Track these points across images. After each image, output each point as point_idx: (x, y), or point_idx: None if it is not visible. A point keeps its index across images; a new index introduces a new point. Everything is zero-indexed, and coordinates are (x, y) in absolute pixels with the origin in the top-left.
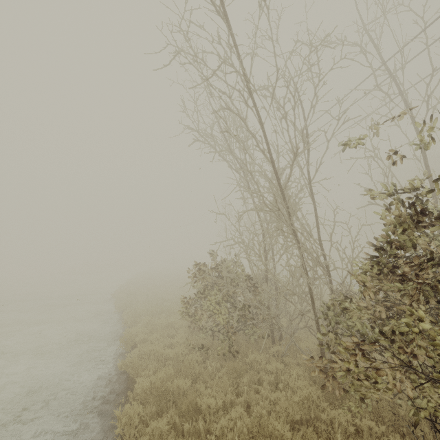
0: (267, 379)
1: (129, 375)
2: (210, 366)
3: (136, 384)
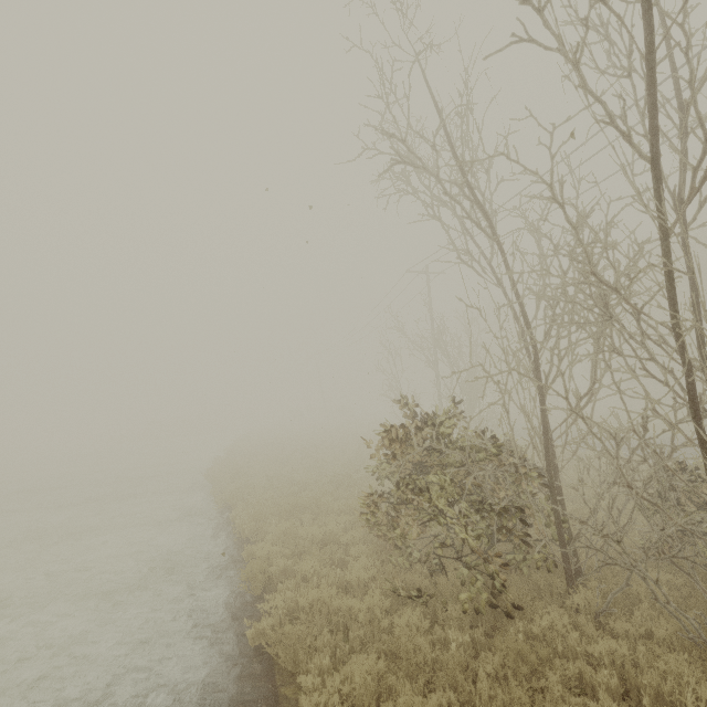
0: (603, 681)
1: (274, 659)
2: (453, 643)
3: (303, 696)
